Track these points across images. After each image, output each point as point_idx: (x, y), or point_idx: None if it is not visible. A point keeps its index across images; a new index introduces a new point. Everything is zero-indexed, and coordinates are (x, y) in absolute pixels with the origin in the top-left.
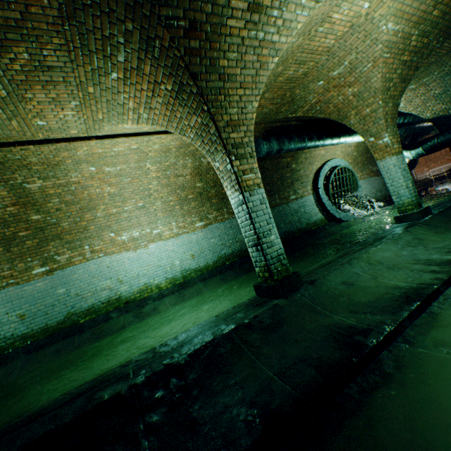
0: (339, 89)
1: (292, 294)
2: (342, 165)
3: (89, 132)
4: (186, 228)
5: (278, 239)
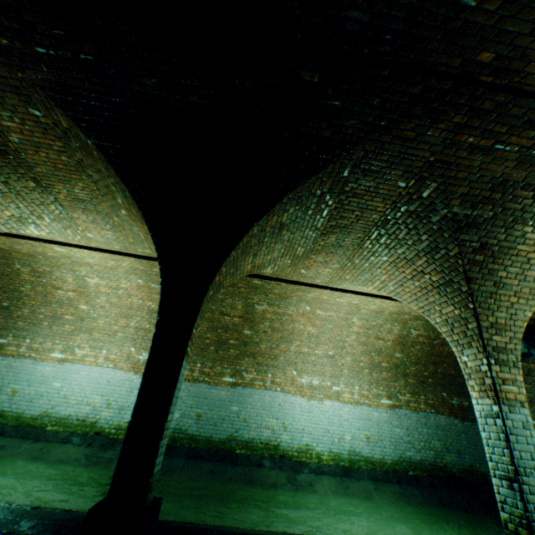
0: None
1: None
2: None
3: (328, 283)
4: (368, 399)
5: None
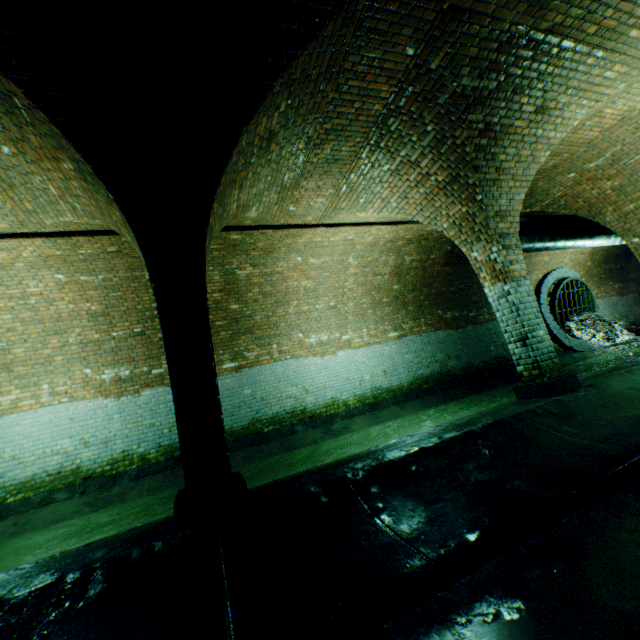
0: (593, 182)
1: (572, 393)
2: (573, 277)
3: (322, 219)
4: (377, 337)
5: (547, 335)
